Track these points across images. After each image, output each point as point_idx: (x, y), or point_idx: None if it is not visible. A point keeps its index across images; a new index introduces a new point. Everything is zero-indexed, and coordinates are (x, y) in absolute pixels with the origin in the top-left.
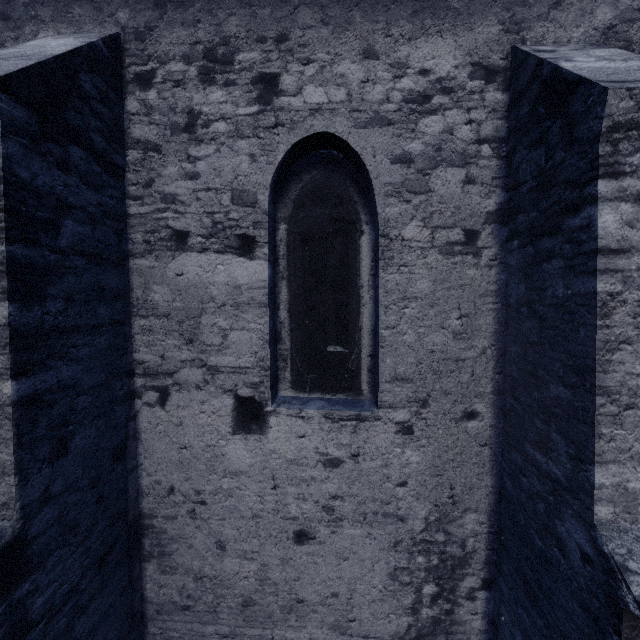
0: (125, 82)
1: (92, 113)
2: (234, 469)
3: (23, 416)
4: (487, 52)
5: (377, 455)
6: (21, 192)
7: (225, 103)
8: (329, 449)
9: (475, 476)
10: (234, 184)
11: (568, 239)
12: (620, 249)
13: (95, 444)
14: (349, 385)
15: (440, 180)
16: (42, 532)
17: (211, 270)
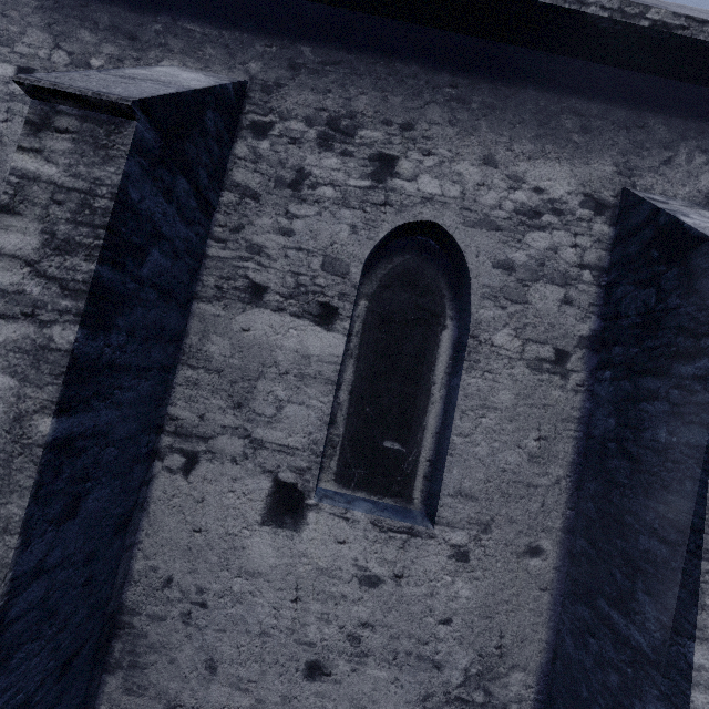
0: (240, 126)
1: (206, 149)
2: (252, 568)
3: (50, 462)
4: (599, 187)
5: (423, 580)
6: (126, 212)
7: (338, 171)
8: (370, 563)
9: (529, 626)
10: (328, 250)
11: (677, 385)
12: None
13: (104, 509)
14: (400, 490)
15: (538, 294)
16: (21, 616)
17: (282, 332)
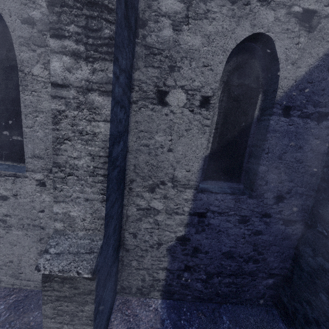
0: None
1: None
2: None
3: None
4: None
5: (27, 196)
6: None
7: None
8: (0, 191)
9: None
10: None
11: None
12: (64, 84)
13: None
14: None
15: None
16: None
17: None
